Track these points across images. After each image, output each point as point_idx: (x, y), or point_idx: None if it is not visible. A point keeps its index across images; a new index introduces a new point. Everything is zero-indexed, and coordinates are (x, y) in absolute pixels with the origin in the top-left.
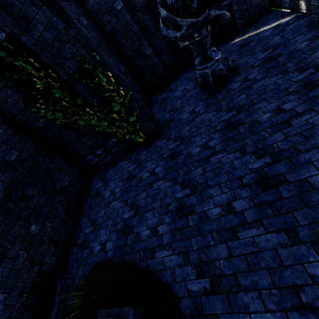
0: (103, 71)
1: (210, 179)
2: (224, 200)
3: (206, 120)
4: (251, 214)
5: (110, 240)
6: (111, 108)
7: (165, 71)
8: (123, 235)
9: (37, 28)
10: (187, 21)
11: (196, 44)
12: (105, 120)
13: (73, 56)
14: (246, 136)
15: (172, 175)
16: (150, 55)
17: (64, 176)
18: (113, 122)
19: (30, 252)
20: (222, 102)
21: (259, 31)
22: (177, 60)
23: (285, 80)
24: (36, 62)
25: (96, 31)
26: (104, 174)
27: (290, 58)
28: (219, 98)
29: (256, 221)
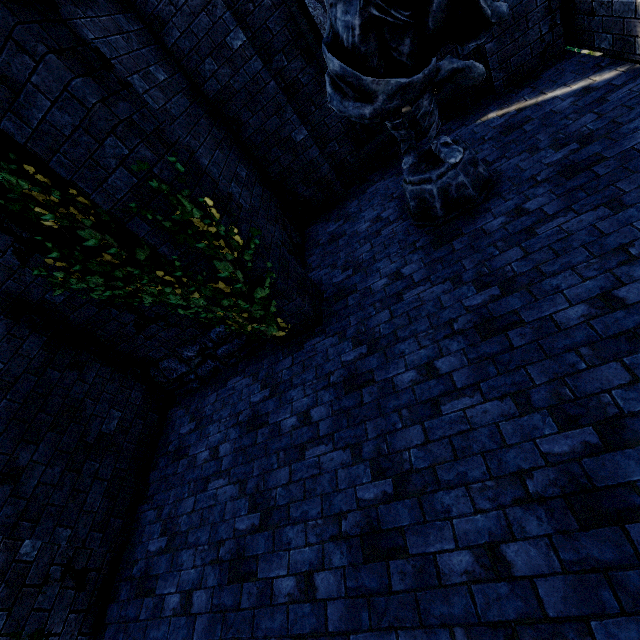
0: (194, 194)
1: (441, 462)
2: (481, 534)
3: (429, 302)
4: (556, 594)
5: (203, 586)
6: (214, 271)
7: (336, 175)
8: (232, 579)
9: (36, 103)
10: (388, 84)
11: (405, 127)
12: (199, 295)
13: (122, 162)
14: (528, 359)
15: (350, 435)
16: (303, 142)
17: (108, 409)
18: (218, 300)
19: (13, 611)
20: (464, 262)
21: (543, 98)
22: (361, 153)
23: (618, 225)
24: (40, 171)
25: (186, 93)
26: (198, 401)
27: (626, 169)
28: (457, 250)
29: (572, 618)
